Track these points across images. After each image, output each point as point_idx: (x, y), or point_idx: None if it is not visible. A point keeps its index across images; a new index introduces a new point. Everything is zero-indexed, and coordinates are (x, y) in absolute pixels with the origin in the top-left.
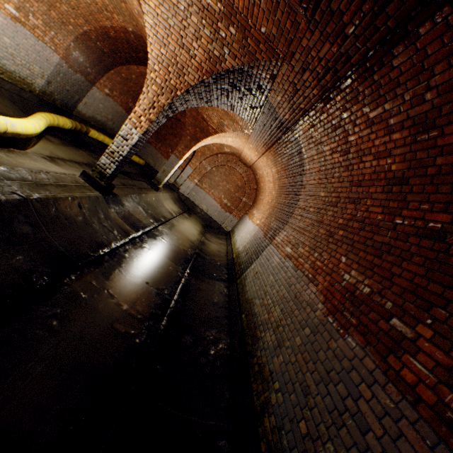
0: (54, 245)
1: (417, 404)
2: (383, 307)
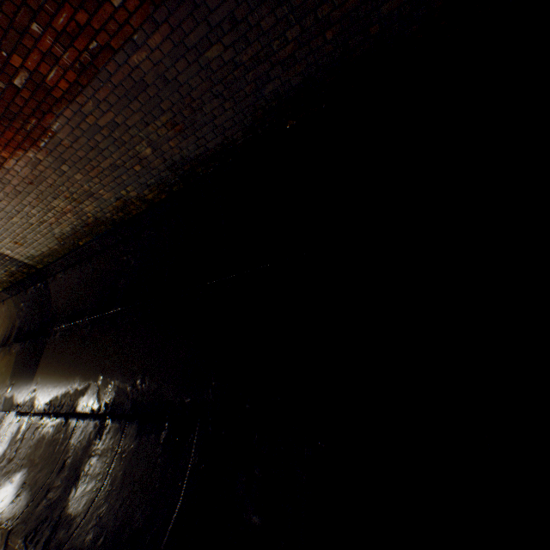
0: (68, 453)
1: (82, 85)
2: (6, 90)
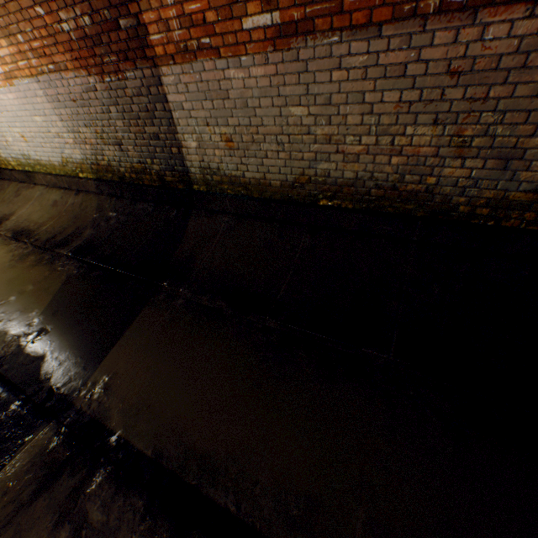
0: None
1: None
2: None
